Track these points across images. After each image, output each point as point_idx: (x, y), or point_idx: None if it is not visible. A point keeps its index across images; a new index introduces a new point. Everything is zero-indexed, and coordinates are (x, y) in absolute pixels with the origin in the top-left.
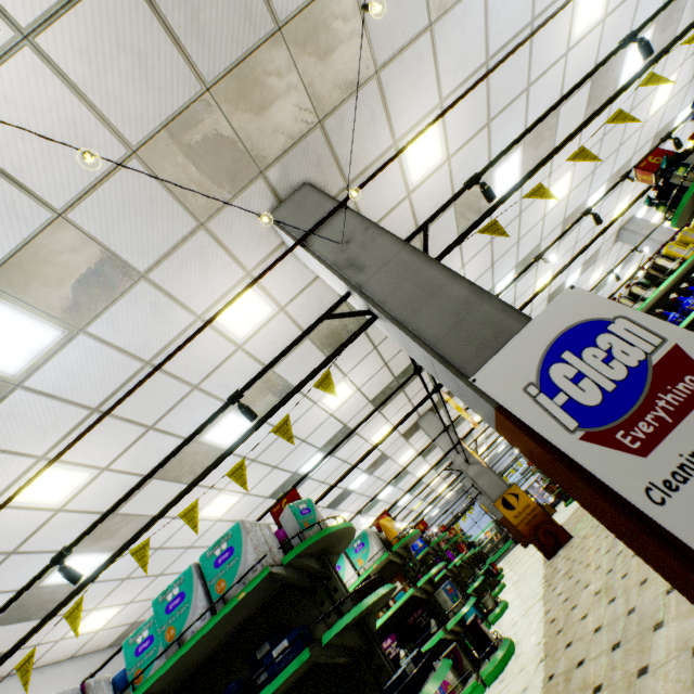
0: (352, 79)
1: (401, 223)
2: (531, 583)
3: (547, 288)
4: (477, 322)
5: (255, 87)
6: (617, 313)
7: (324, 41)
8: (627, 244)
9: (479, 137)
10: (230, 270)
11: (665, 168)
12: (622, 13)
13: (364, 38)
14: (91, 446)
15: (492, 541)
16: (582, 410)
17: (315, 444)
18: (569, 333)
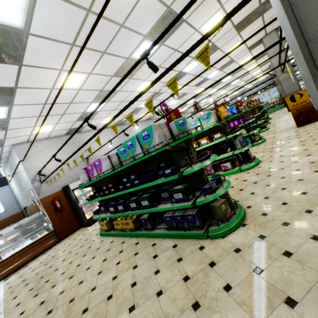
0: None
1: None
2: (281, 136)
3: None
4: None
5: None
6: None
7: None
8: None
9: None
10: None
11: None
12: None
13: None
14: (79, 63)
15: (273, 104)
16: None
17: (192, 56)
18: None
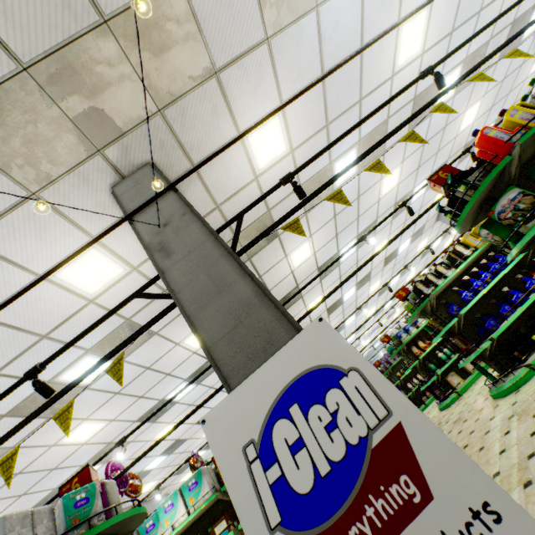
0: (191, 76)
1: (251, 201)
2: None
3: (383, 253)
4: (253, 328)
5: (83, 72)
6: (353, 364)
7: (158, 39)
8: (445, 223)
9: (319, 135)
10: (72, 235)
11: (450, 183)
12: (437, 52)
13: (201, 42)
14: None
15: None
16: (290, 498)
17: (180, 376)
18: (304, 379)
